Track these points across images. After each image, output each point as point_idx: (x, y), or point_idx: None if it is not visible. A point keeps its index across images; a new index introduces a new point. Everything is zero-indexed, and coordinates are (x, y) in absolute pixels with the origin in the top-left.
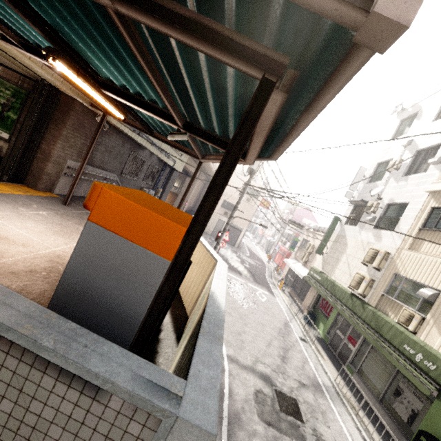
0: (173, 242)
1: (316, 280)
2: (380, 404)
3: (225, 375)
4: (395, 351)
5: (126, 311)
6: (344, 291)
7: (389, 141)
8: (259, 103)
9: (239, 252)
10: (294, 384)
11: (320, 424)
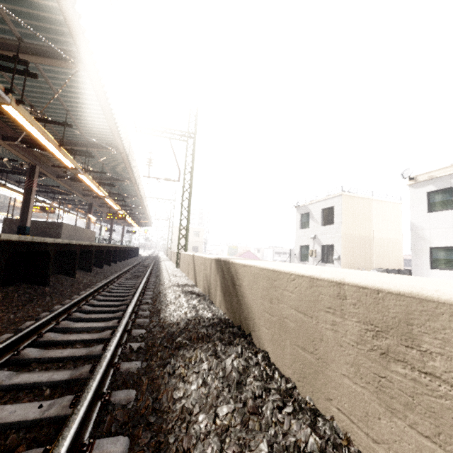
0: None
1: None
2: None
3: None
4: None
5: None
6: None
7: (300, 229)
8: None
9: None
10: None
11: None
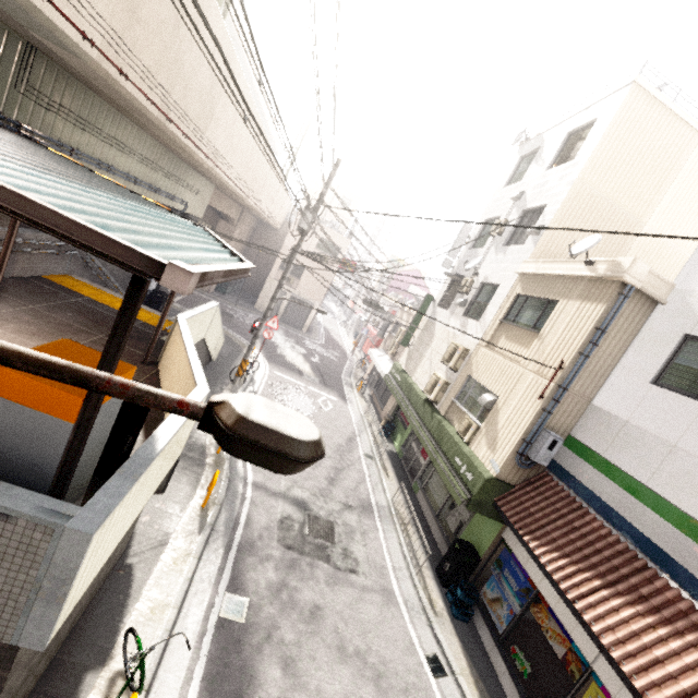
0: (73, 409)
1: (396, 381)
2: (435, 519)
3: (245, 504)
4: (447, 463)
5: (41, 463)
6: (419, 396)
7: (503, 188)
8: (135, 296)
9: (308, 339)
10: (337, 507)
11: (354, 544)
